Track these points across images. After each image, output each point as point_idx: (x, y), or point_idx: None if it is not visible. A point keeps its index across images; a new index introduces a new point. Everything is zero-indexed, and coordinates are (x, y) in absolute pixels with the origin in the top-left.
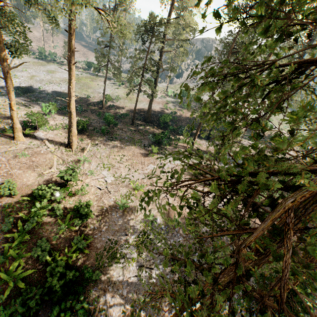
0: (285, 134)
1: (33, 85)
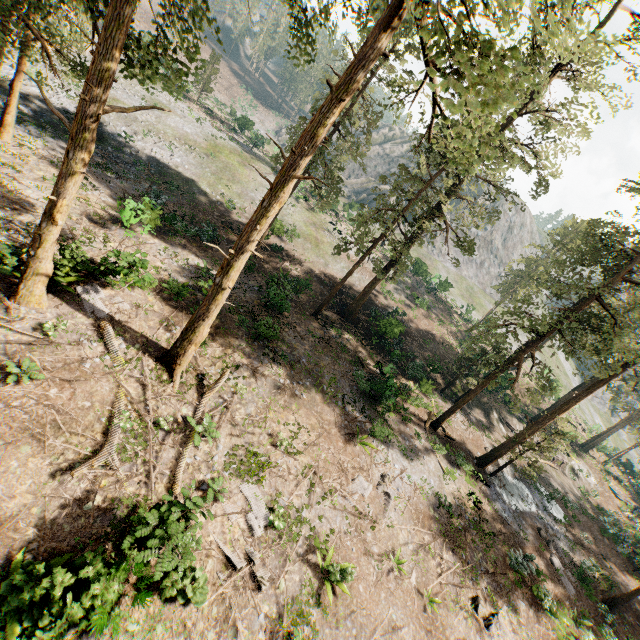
0: (576, 423)
1: (109, 124)
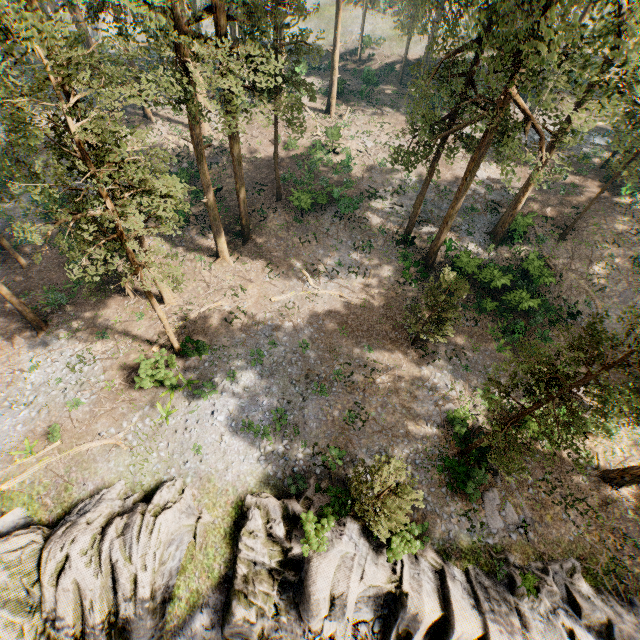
0: None
1: None
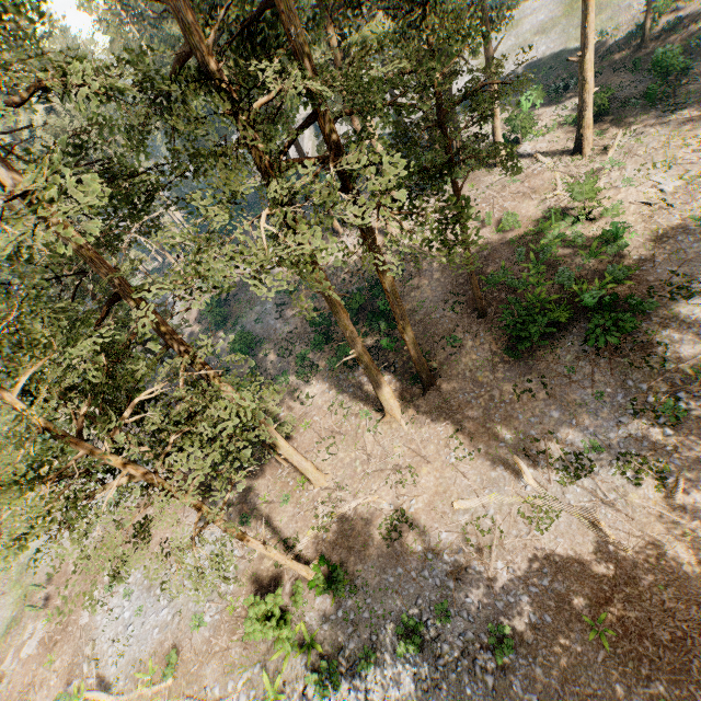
0: None
1: None
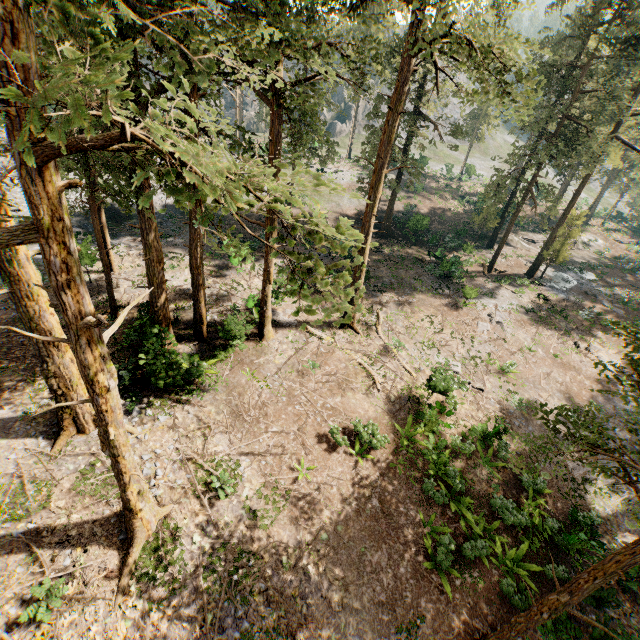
0: None
1: None
